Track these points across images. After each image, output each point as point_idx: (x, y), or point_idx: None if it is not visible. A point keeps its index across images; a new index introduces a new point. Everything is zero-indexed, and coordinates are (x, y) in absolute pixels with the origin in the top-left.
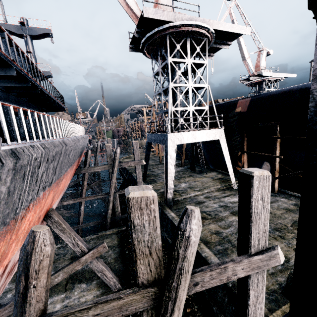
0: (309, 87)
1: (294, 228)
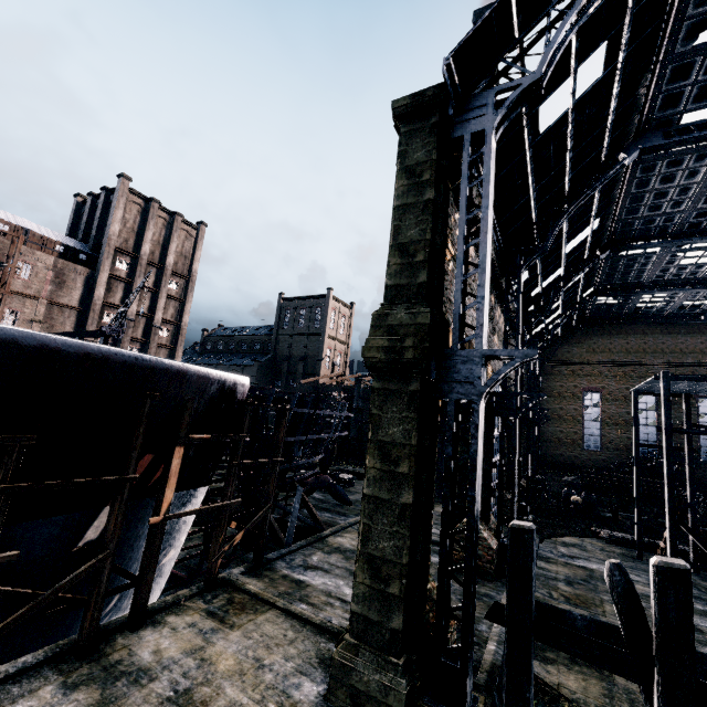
0: (141, 365)
1: (203, 706)
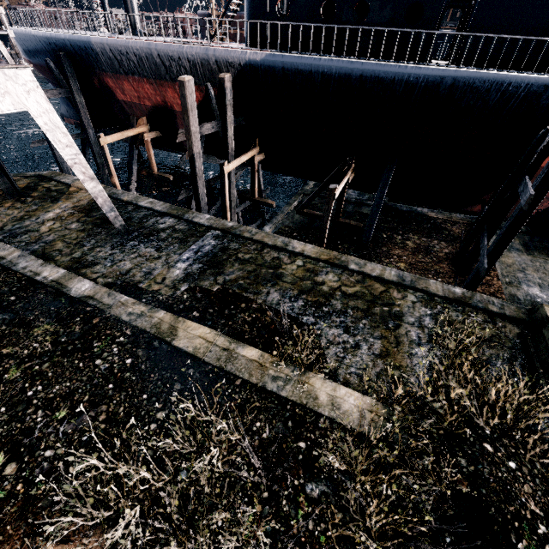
0: None
1: None
